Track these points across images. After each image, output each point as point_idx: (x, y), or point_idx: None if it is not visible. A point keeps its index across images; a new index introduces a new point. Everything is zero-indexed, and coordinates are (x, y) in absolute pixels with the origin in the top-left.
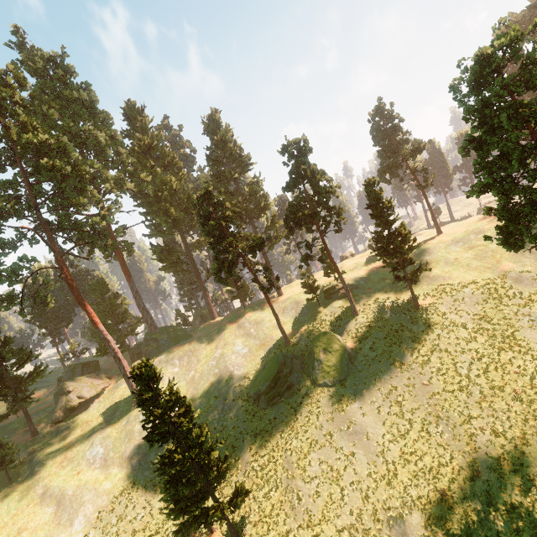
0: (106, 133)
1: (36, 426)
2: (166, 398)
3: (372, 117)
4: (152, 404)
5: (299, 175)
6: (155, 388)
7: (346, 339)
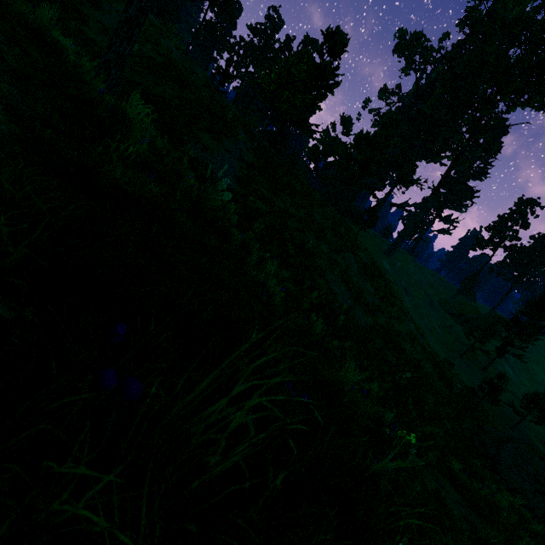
0: None
1: None
2: None
3: None
4: None
5: None
6: None
7: None
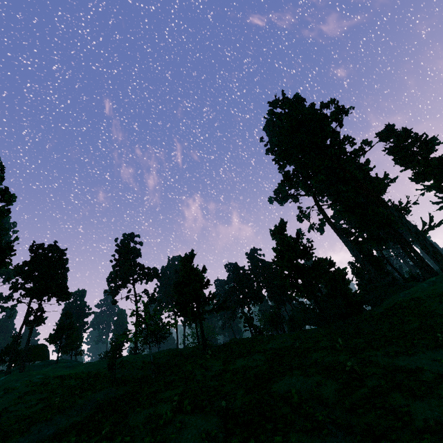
0: None
1: None
2: None
3: None
4: None
5: None
6: None
7: None
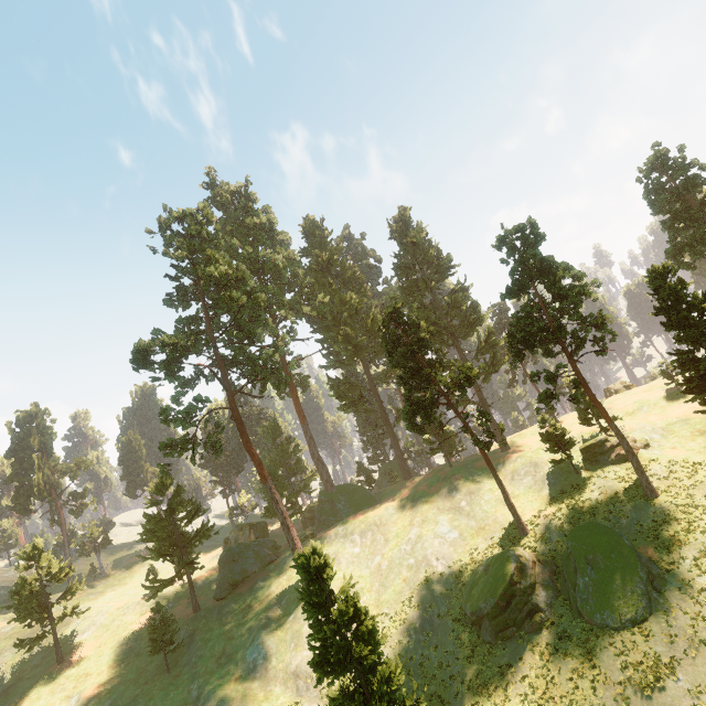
0: (283, 255)
1: (199, 598)
2: (340, 607)
3: (645, 174)
4: (321, 611)
5: (527, 275)
6: (326, 588)
7: (638, 540)
